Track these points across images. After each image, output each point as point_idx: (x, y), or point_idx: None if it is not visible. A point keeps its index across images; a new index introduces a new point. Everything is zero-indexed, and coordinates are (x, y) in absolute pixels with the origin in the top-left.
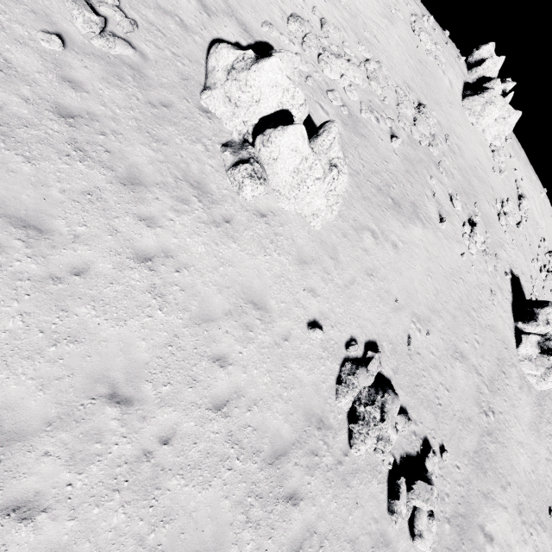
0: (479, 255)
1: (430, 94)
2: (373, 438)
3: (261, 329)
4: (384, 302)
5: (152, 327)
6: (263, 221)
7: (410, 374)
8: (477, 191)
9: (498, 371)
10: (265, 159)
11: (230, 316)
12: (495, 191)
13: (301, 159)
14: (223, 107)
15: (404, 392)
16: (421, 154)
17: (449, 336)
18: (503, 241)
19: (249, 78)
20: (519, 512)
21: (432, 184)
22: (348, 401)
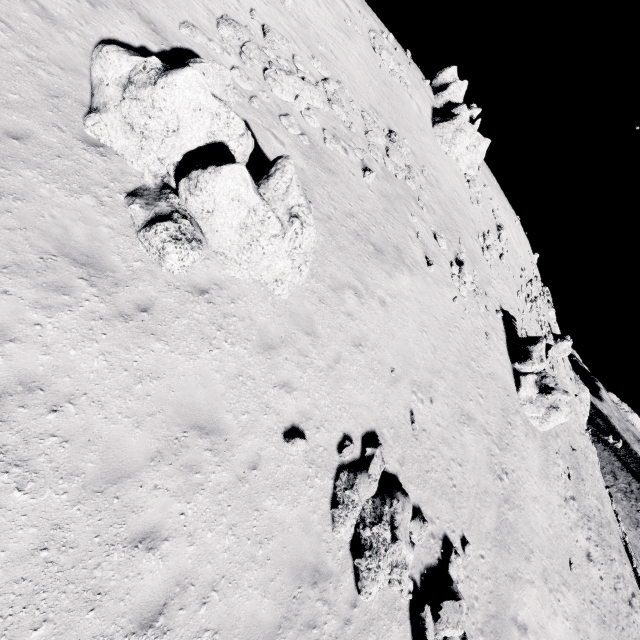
0: (470, 297)
1: (400, 120)
2: (385, 570)
3: (214, 463)
4: (378, 376)
5: (1, 527)
6: (204, 299)
7: (419, 460)
8: (459, 225)
9: (504, 423)
10: (196, 213)
11: (160, 460)
12: (476, 224)
13: (248, 211)
14: (124, 138)
15: (414, 486)
16: (398, 189)
17: (454, 399)
18: (490, 277)
19: (156, 96)
20: (545, 580)
21: (414, 222)
22: (348, 527)
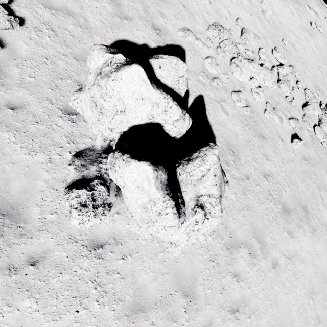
0: None
1: None
2: None
3: None
4: None
5: None
6: (95, 254)
7: None
8: None
9: None
10: (113, 181)
11: None
12: None
13: (149, 199)
14: (90, 111)
15: None
16: (321, 154)
17: None
18: None
19: (108, 86)
20: None
21: None
22: None
